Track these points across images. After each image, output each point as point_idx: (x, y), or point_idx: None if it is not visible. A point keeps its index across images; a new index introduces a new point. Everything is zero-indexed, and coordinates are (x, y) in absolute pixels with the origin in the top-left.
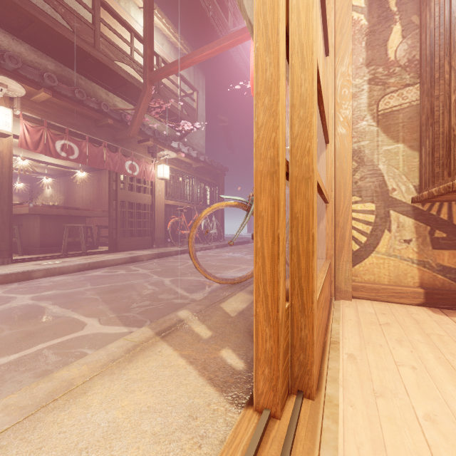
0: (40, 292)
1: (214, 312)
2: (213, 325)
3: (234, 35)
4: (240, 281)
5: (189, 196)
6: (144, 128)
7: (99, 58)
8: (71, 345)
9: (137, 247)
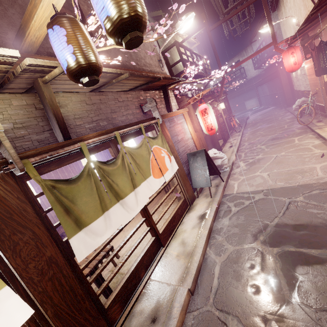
0: (256, 146)
1: (320, 126)
2: (325, 126)
3: (263, 48)
4: (310, 123)
5: (225, 111)
6: (216, 92)
7: (200, 74)
8: (300, 138)
9: (227, 138)
